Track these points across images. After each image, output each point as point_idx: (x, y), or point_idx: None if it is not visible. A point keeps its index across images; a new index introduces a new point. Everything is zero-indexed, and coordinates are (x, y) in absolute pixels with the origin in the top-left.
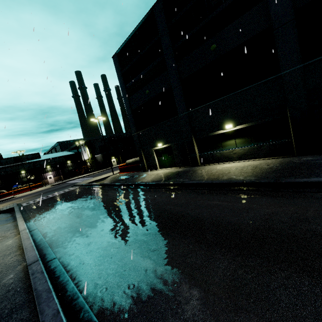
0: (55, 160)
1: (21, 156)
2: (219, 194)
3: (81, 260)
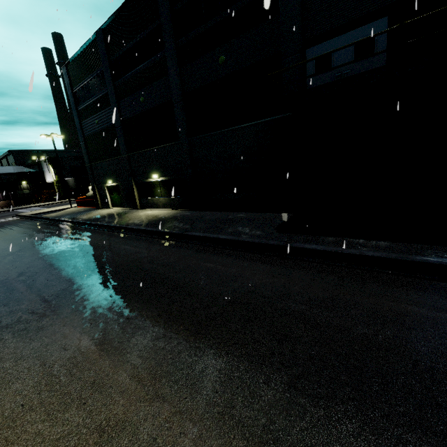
0: (1, 178)
1: None
2: (95, 232)
3: None
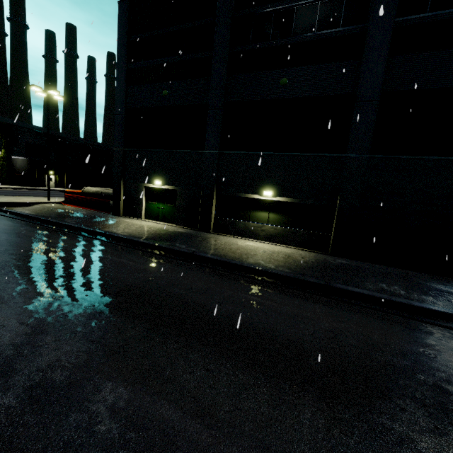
0: None
1: None
2: (253, 285)
3: None
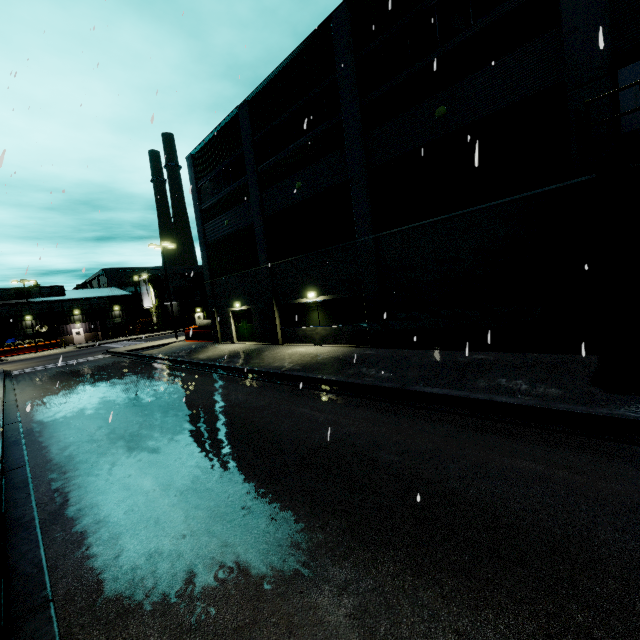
0: (90, 303)
1: (30, 289)
2: (231, 381)
3: (42, 424)
